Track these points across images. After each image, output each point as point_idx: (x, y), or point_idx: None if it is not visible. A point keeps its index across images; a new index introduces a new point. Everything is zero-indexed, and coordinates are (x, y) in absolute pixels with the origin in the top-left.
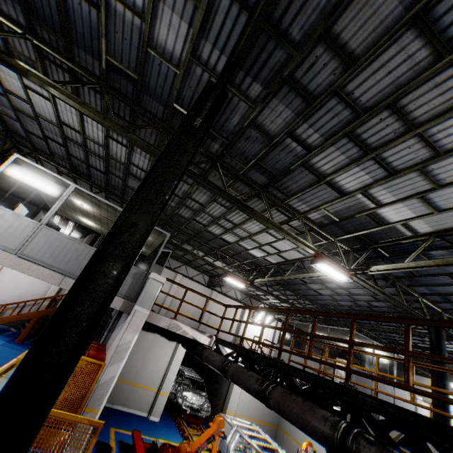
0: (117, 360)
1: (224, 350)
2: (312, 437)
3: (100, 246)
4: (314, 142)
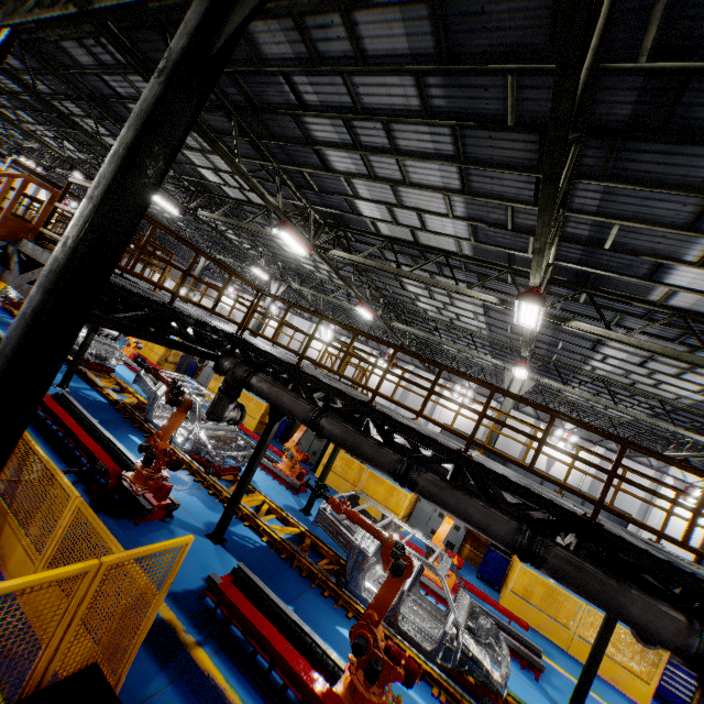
0: None
1: None
2: None
3: None
4: None
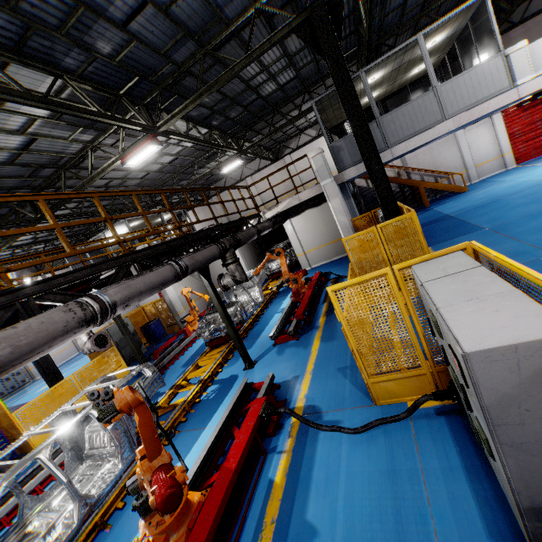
0: (165, 293)
1: None
2: None
3: None
4: None
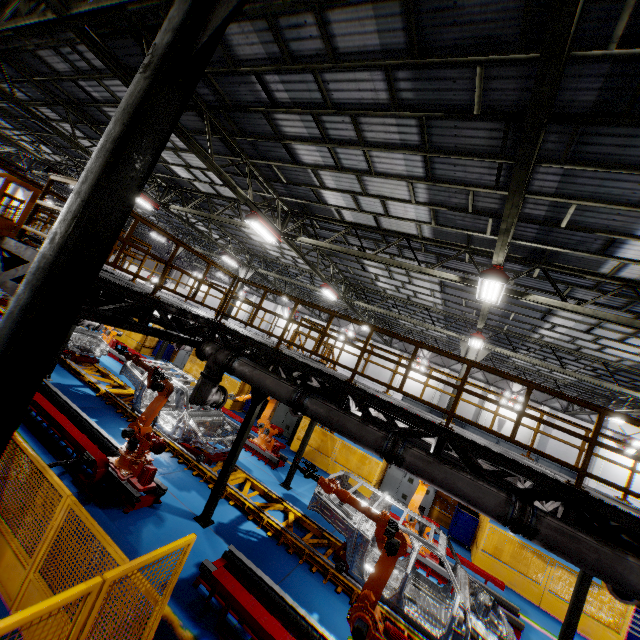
0: None
1: None
2: None
3: None
4: None
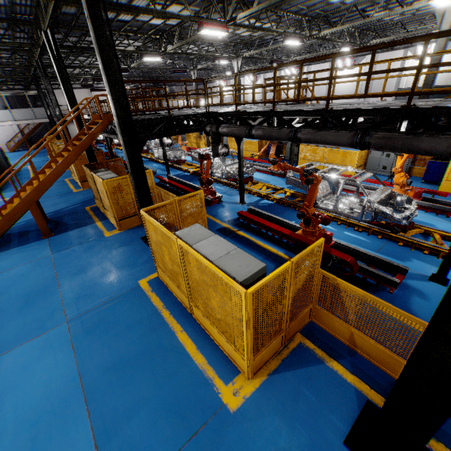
0: None
1: None
2: None
3: (47, 115)
4: None
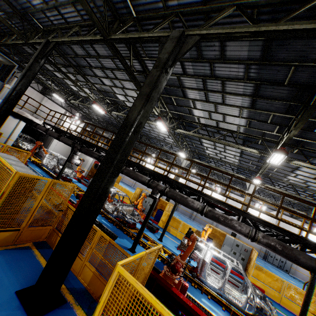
0: None
1: (48, 127)
2: (68, 145)
3: (12, 93)
4: (93, 65)
